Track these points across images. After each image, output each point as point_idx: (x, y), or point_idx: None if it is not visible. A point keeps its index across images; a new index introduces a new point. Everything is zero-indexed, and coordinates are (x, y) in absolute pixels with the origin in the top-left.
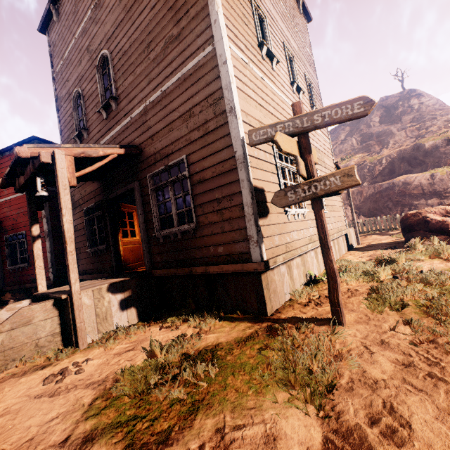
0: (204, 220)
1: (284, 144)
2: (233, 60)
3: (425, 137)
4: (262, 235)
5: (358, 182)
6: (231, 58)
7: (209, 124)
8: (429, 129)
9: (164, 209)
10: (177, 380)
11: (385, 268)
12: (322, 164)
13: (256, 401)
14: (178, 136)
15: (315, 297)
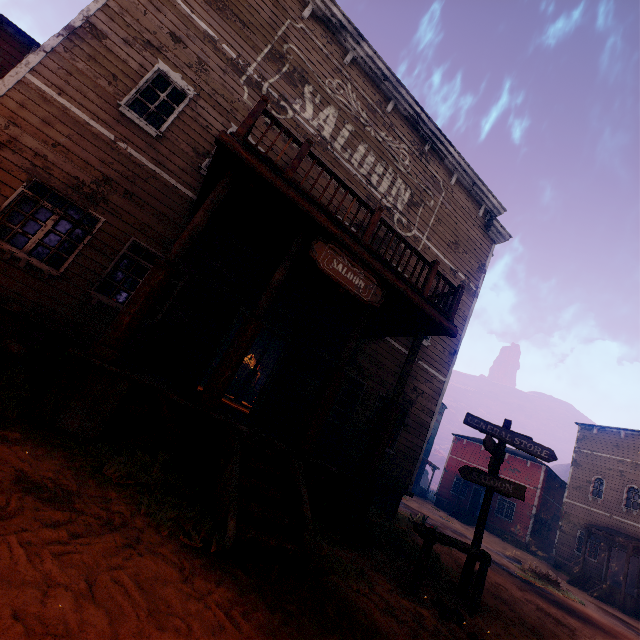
0: None
1: None
2: None
3: None
4: None
5: None
6: None
7: None
8: None
9: None
10: None
11: None
12: None
13: None
14: None
15: None
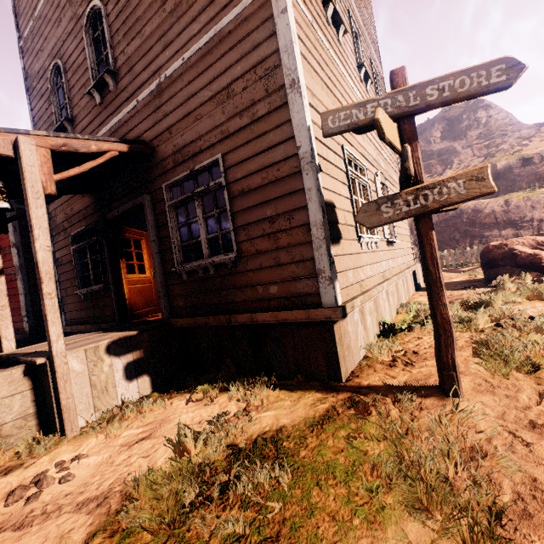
0: (248, 248)
1: (386, 128)
2: (294, 11)
3: (495, 156)
4: (335, 270)
5: (492, 189)
6: (292, 6)
7: (258, 107)
8: (500, 147)
9: (187, 234)
10: (227, 495)
11: (478, 314)
12: (390, 180)
13: (372, 541)
14: (209, 126)
15: (400, 353)
